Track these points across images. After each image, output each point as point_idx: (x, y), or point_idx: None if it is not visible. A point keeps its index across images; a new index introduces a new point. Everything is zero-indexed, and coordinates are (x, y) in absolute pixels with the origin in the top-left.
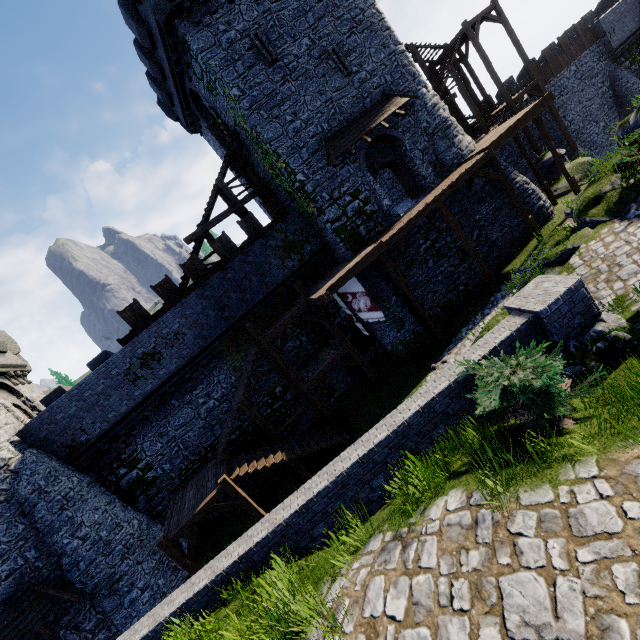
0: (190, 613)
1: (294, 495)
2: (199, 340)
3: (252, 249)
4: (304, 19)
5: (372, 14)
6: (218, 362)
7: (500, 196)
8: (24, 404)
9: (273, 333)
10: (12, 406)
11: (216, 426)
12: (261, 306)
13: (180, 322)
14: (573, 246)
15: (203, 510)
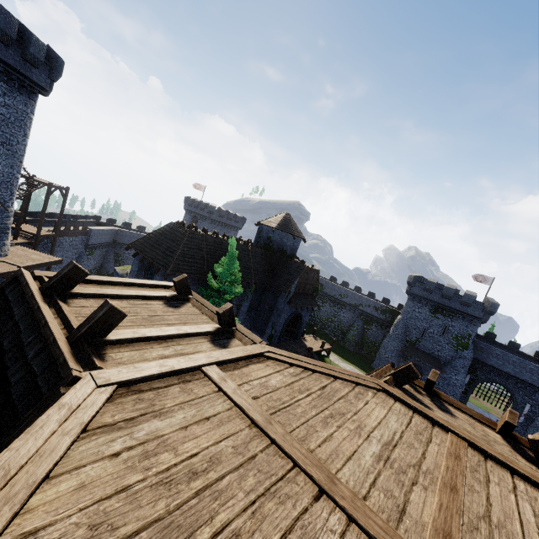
0: None
1: None
2: None
3: None
4: None
5: (21, 149)
6: None
7: None
8: None
9: None
10: None
11: None
12: None
13: None
14: None
15: None
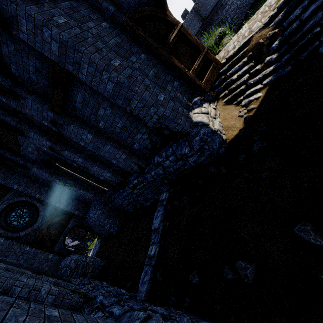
0: None
1: None
2: None
3: None
4: None
5: None
6: None
7: None
8: None
9: None
10: None
11: None
12: None
13: None
14: (90, 248)
15: None
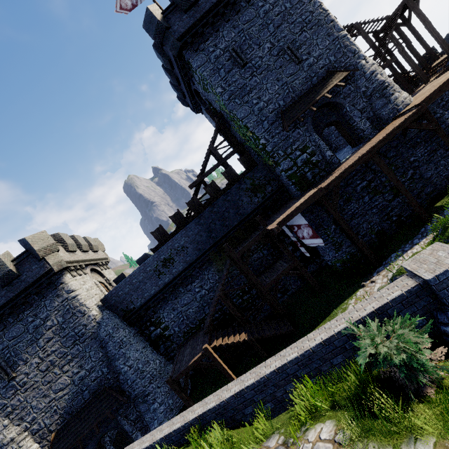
0: (170, 441)
1: (234, 382)
2: (196, 251)
3: (230, 191)
4: (266, 30)
5: (319, 13)
6: (208, 265)
7: (435, 139)
8: (105, 281)
9: (241, 251)
10: (99, 284)
11: (206, 307)
12: (236, 229)
13: (185, 240)
14: None
15: (193, 365)
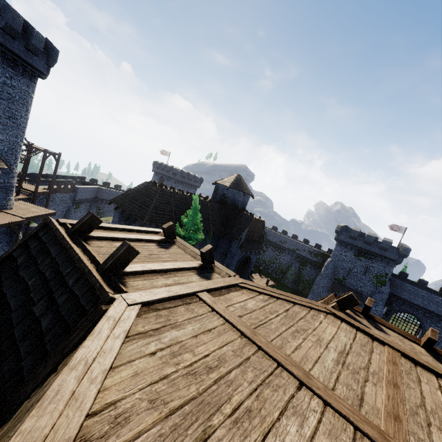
0: None
1: None
2: None
3: None
4: None
5: (24, 122)
6: None
7: (6, 236)
8: None
9: None
10: None
11: None
12: None
13: None
14: None
15: None
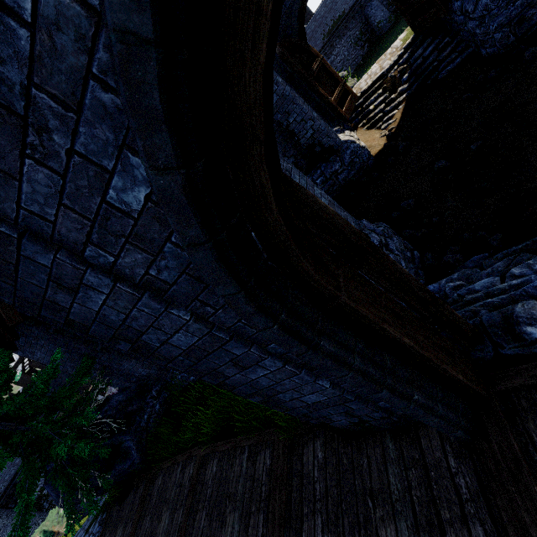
0: None
1: None
2: None
3: None
4: None
5: None
6: None
7: None
8: None
9: None
10: None
11: None
12: None
13: None
14: None
15: None
